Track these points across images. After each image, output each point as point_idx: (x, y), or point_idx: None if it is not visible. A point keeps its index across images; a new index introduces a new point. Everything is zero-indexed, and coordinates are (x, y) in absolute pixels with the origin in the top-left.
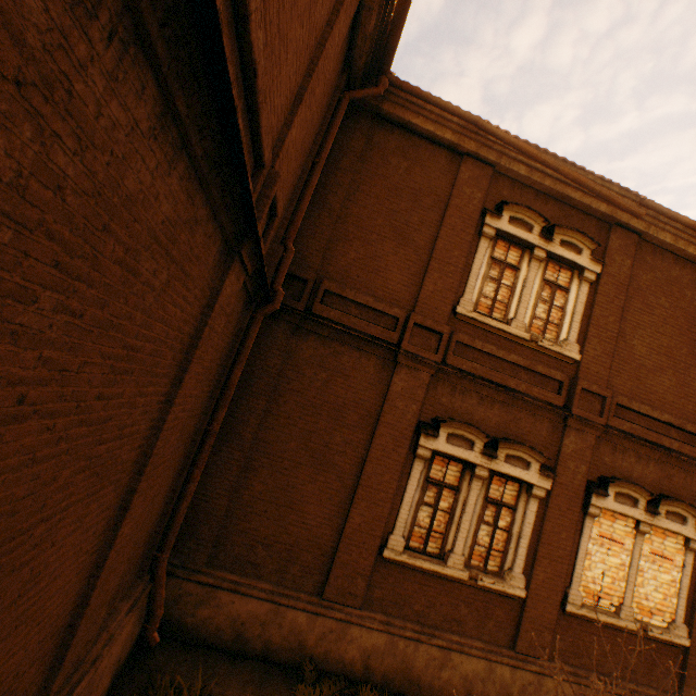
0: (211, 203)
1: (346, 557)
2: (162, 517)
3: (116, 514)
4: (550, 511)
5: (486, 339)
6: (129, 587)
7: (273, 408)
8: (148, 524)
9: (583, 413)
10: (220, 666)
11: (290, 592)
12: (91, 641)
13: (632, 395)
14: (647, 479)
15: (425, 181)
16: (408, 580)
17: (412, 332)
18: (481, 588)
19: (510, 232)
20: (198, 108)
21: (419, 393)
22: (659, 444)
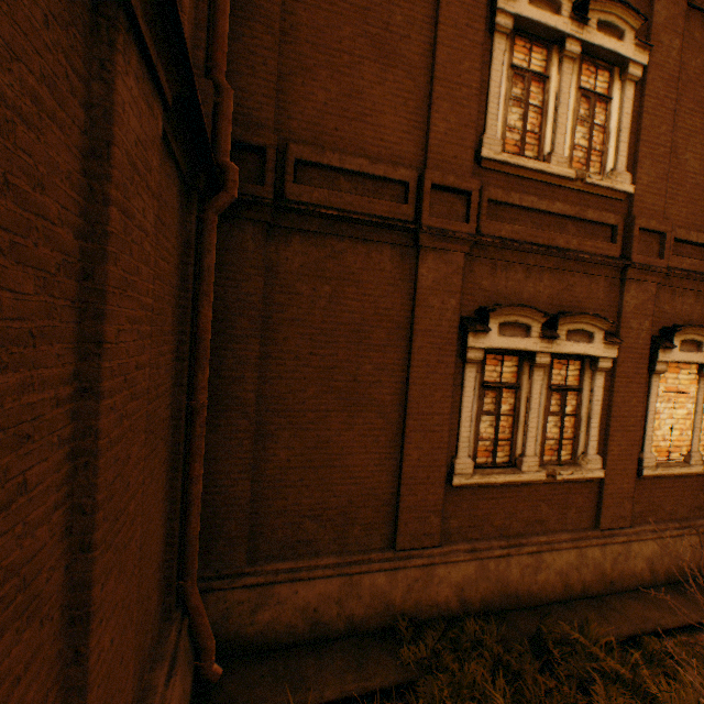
0: None
1: (412, 499)
2: (168, 539)
3: (69, 636)
4: (618, 381)
5: (522, 190)
6: (158, 642)
7: (271, 351)
8: (150, 567)
9: (643, 259)
10: (305, 665)
11: (359, 557)
12: None
13: (687, 225)
14: None
15: None
16: (482, 499)
17: (430, 199)
18: (558, 482)
19: (533, 18)
20: None
21: (455, 282)
22: None
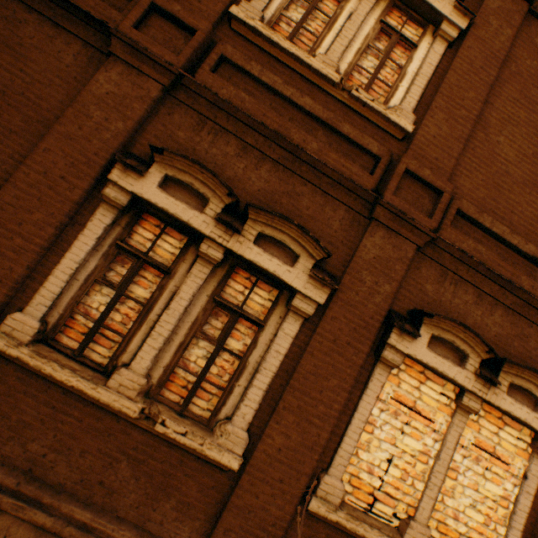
0: None
1: None
2: None
3: None
4: (318, 341)
5: (273, 72)
6: None
7: None
8: None
9: (402, 204)
10: None
11: None
12: None
13: (485, 208)
14: (488, 332)
15: None
16: (32, 397)
17: (150, 21)
18: (167, 441)
19: None
20: None
21: (135, 107)
22: (515, 283)
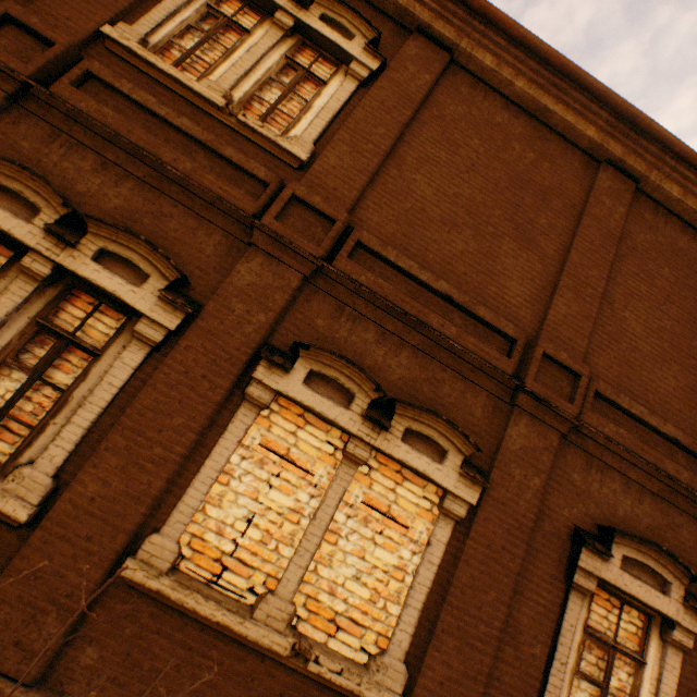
0: None
1: None
2: None
3: None
4: (165, 372)
5: (153, 93)
6: None
7: None
8: None
9: (283, 229)
10: None
11: None
12: None
13: (395, 244)
14: (392, 374)
15: None
16: None
17: (4, 31)
18: None
19: None
20: None
21: None
22: (423, 321)
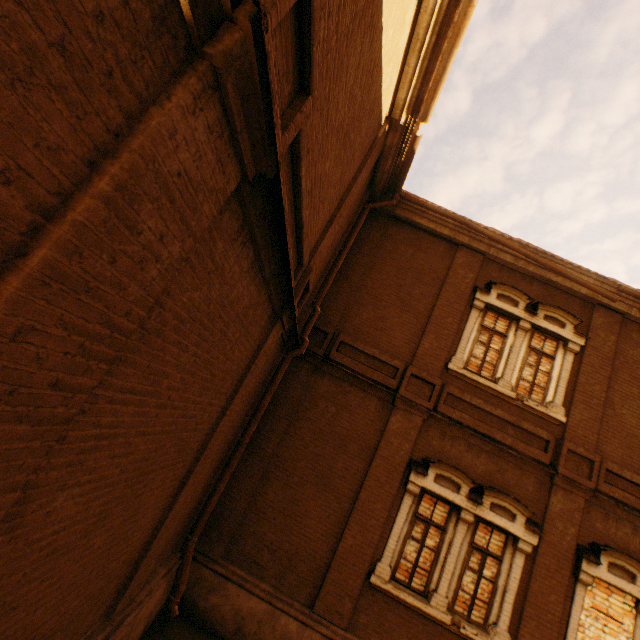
0: (269, 292)
1: (337, 575)
2: (198, 505)
3: (178, 486)
4: (537, 569)
5: (475, 394)
6: (166, 558)
7: (291, 430)
8: (189, 506)
9: (570, 474)
10: None
11: (286, 597)
12: (141, 585)
13: (624, 463)
14: None
15: (427, 263)
16: (392, 611)
17: (409, 380)
18: (464, 638)
19: (497, 305)
20: (270, 255)
21: (412, 433)
22: None
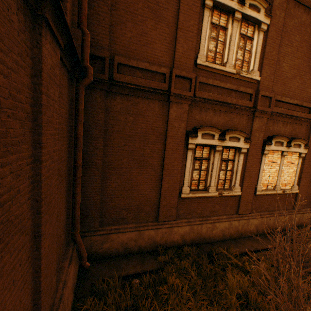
0: None
1: (165, 202)
2: (67, 216)
3: (34, 242)
4: (249, 157)
5: (214, 78)
6: (64, 253)
7: (108, 143)
8: (61, 225)
9: (262, 108)
10: (122, 263)
11: (143, 224)
12: (54, 293)
13: (281, 94)
14: (286, 132)
15: None
16: (193, 203)
17: (175, 81)
18: (223, 196)
19: (221, 1)
20: None
21: (184, 116)
22: (292, 115)
